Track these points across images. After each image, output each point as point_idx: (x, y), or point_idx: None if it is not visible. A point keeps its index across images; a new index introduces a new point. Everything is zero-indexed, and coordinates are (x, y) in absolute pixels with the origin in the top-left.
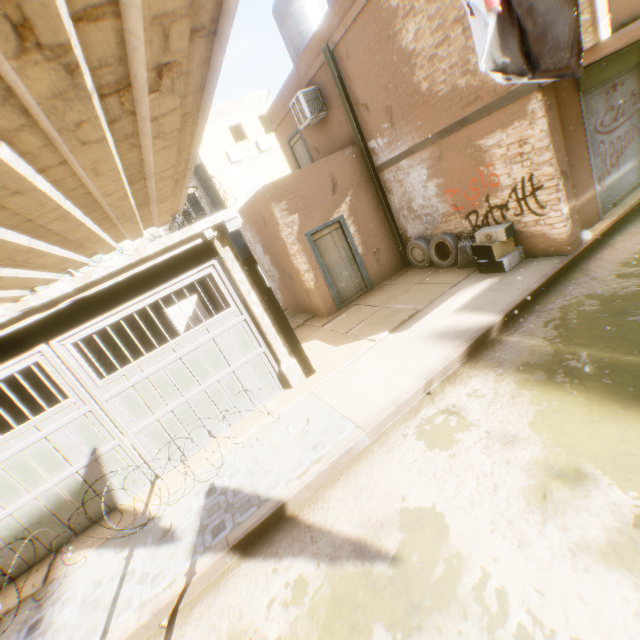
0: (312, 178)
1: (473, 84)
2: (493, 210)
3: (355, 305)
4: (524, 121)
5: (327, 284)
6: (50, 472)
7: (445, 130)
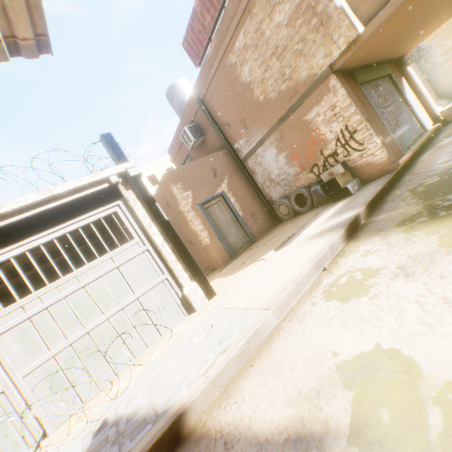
0: (198, 168)
1: (291, 85)
2: (328, 159)
3: (244, 252)
4: (330, 94)
5: (219, 239)
6: None
7: (281, 118)
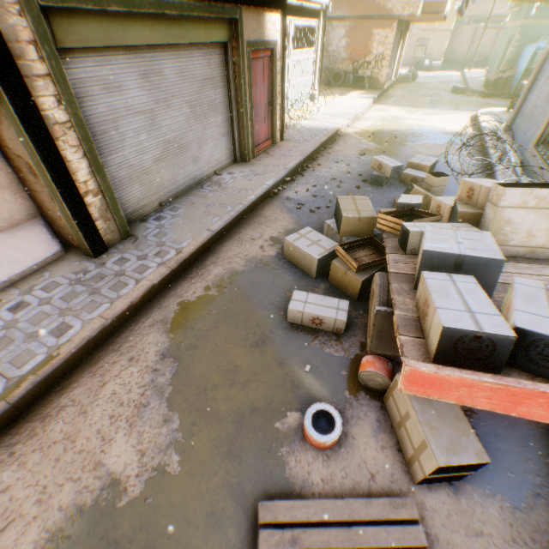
0: None
1: (381, 5)
2: (365, 64)
3: None
4: (390, 31)
5: None
6: None
7: (362, 18)
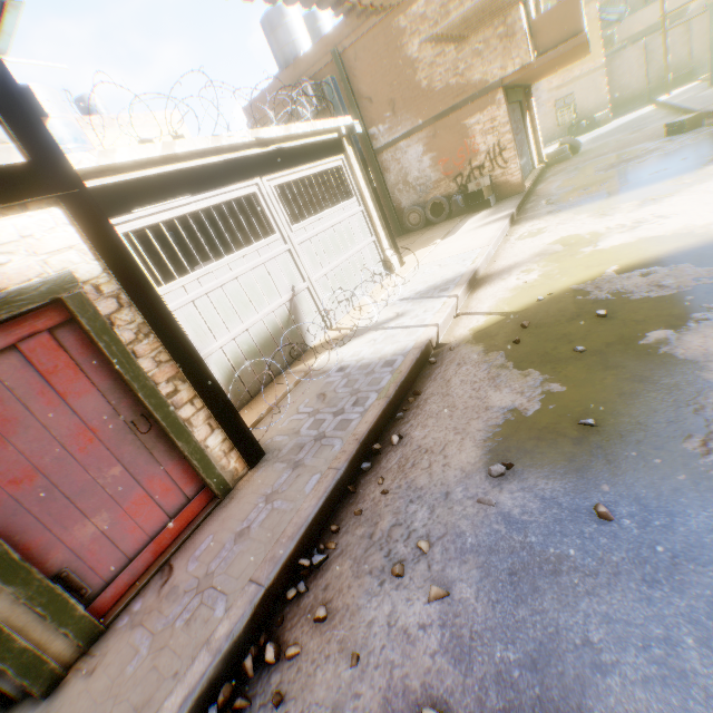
0: None
1: (461, 83)
2: (474, 171)
3: None
4: (494, 107)
5: None
6: (268, 298)
7: (440, 115)
